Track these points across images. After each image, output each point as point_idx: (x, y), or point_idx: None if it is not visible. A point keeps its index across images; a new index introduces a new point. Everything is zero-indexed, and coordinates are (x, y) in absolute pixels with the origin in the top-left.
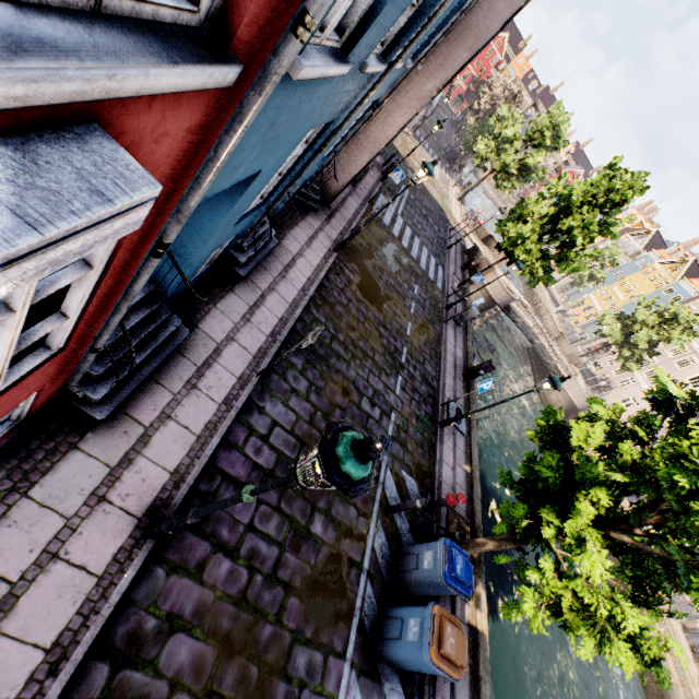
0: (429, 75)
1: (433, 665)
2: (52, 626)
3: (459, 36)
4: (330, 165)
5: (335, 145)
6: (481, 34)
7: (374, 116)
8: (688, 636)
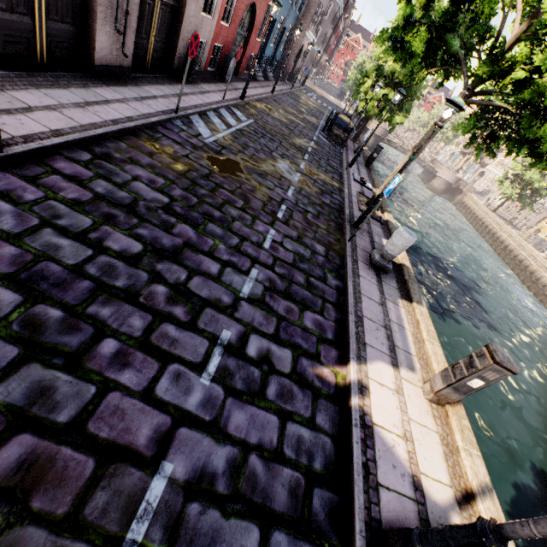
0: (305, 20)
1: (337, 113)
2: (264, 92)
3: (309, 6)
4: (282, 63)
5: (283, 47)
6: (315, 3)
7: (292, 39)
8: (539, 250)
